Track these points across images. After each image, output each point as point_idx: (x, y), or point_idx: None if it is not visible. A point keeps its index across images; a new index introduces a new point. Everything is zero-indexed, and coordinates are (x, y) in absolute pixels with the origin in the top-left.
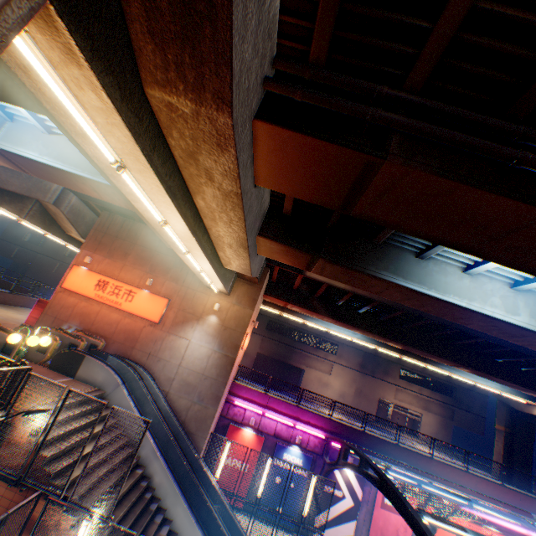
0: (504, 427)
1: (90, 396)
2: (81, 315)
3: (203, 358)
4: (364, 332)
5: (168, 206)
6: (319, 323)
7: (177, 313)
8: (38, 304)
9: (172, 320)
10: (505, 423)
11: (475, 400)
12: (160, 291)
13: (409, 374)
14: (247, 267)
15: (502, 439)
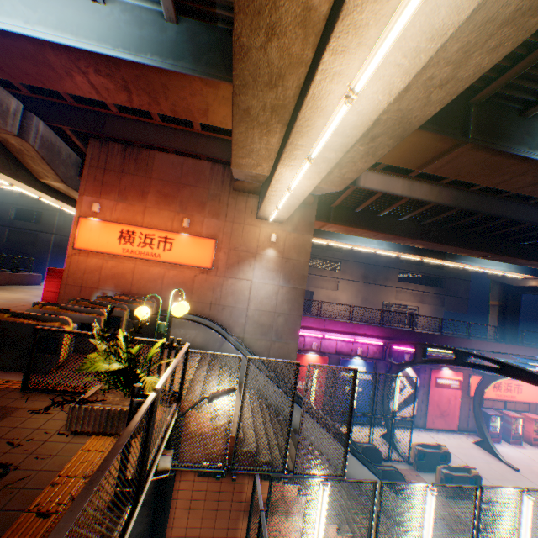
0: (498, 302)
1: (277, 360)
2: (113, 277)
3: (271, 297)
4: (403, 241)
5: (424, 45)
6: (345, 242)
7: (228, 254)
8: (50, 275)
9: (224, 263)
10: (499, 299)
11: (460, 287)
12: (201, 233)
13: (405, 276)
14: (354, 176)
15: (497, 312)
